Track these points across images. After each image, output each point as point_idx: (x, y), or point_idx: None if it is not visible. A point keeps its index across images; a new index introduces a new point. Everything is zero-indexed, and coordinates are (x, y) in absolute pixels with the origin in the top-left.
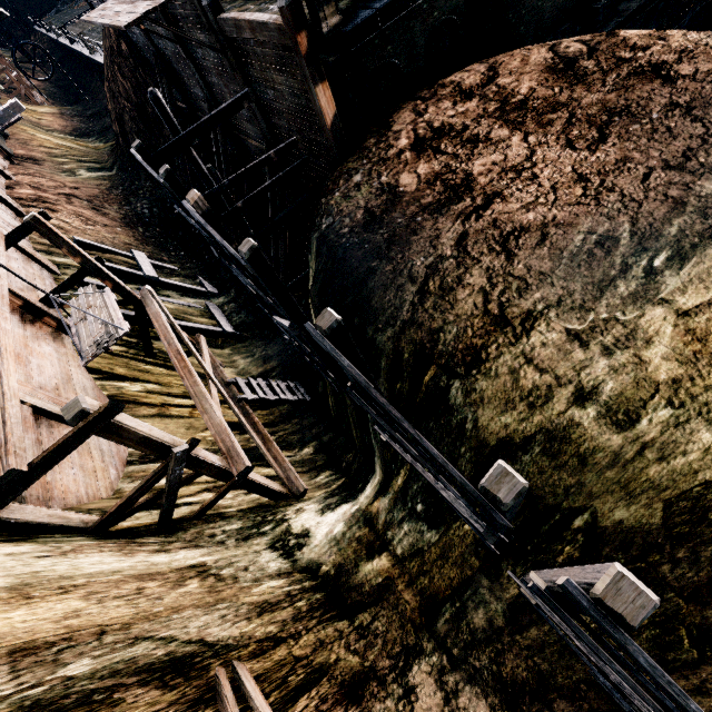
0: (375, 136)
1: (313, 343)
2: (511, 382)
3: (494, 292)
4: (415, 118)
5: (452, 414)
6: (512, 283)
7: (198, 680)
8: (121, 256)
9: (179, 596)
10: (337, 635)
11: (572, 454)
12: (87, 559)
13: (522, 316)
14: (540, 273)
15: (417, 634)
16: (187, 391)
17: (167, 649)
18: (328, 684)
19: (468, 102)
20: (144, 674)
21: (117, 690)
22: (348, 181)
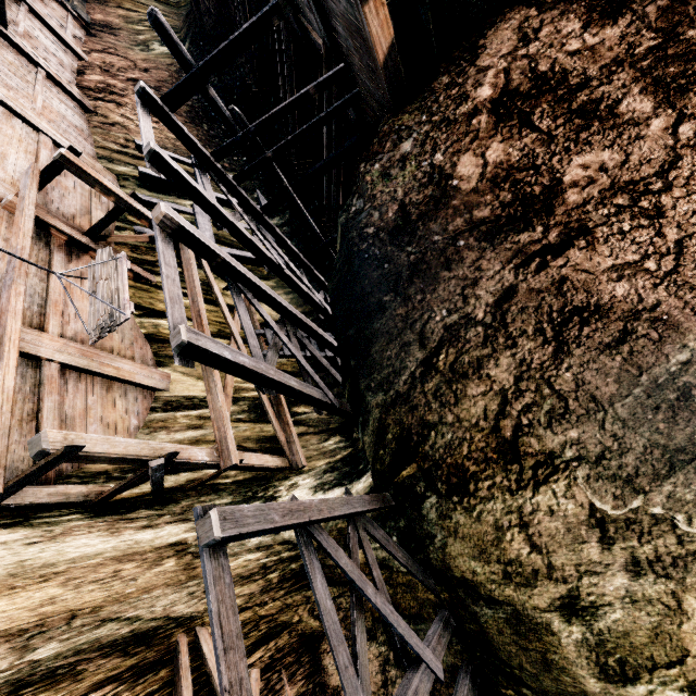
0: (451, 71)
1: (288, 395)
2: (492, 536)
3: (516, 403)
4: (516, 46)
5: (423, 519)
6: (546, 398)
7: (160, 646)
8: (181, 163)
9: (153, 576)
10: (305, 600)
11: (537, 649)
12: (74, 541)
13: (539, 457)
14: (592, 397)
15: (374, 623)
16: (222, 329)
17: (131, 627)
18: (288, 635)
19: (609, 27)
20: (107, 649)
21: (80, 663)
22: (394, 149)
